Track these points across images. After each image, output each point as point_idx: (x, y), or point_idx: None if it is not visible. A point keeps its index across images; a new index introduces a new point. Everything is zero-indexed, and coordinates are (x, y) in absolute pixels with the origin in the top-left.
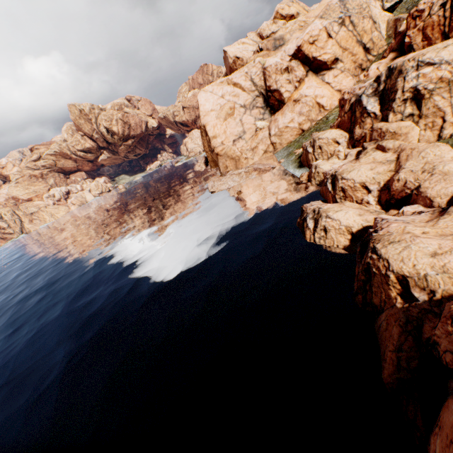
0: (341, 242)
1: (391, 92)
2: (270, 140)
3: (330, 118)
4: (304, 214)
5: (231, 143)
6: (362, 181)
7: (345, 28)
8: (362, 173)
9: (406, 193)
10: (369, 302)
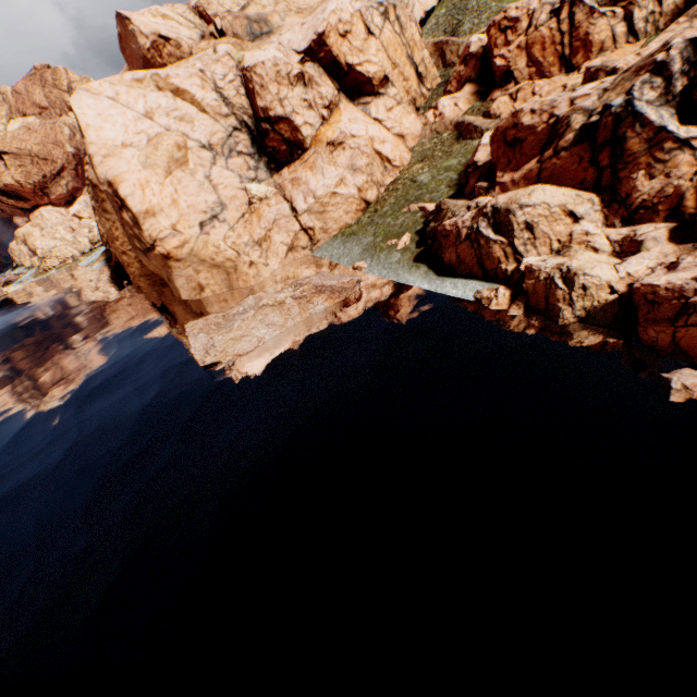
0: None
1: None
2: (298, 222)
3: (424, 179)
4: None
5: (197, 229)
6: None
7: (391, 26)
8: None
9: None
10: None
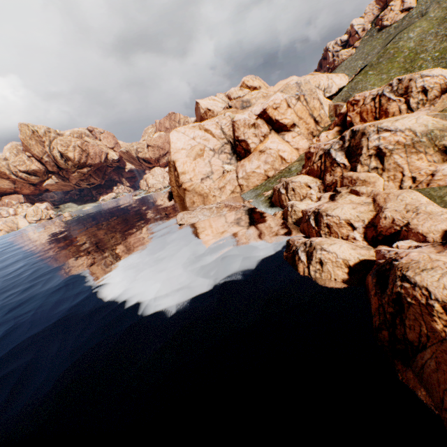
0: (339, 275)
1: (356, 148)
2: (237, 182)
3: (293, 169)
4: (291, 247)
5: (199, 181)
6: (347, 218)
7: (301, 103)
8: (346, 211)
9: (395, 230)
10: (402, 338)
